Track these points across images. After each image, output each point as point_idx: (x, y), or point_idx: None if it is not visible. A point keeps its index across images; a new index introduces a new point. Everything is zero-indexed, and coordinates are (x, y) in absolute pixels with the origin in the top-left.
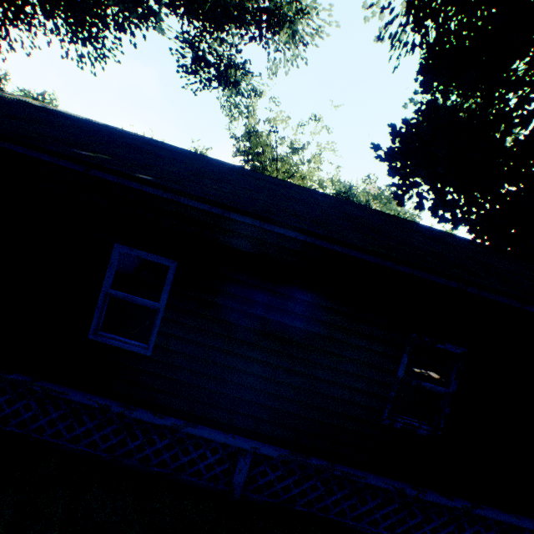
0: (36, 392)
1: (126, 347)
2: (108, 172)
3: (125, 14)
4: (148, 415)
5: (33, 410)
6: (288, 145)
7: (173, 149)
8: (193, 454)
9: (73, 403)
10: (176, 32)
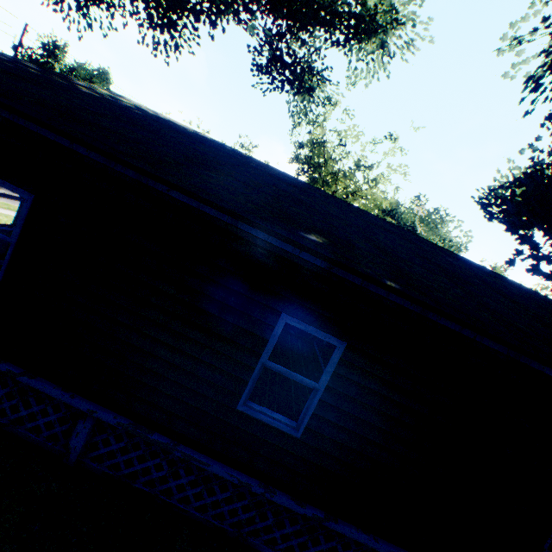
0: (169, 453)
1: (275, 424)
2: (354, 273)
3: (219, 9)
4: (290, 502)
5: (164, 471)
6: (354, 161)
7: (291, 181)
8: (323, 545)
9: (207, 471)
10: (265, 32)
